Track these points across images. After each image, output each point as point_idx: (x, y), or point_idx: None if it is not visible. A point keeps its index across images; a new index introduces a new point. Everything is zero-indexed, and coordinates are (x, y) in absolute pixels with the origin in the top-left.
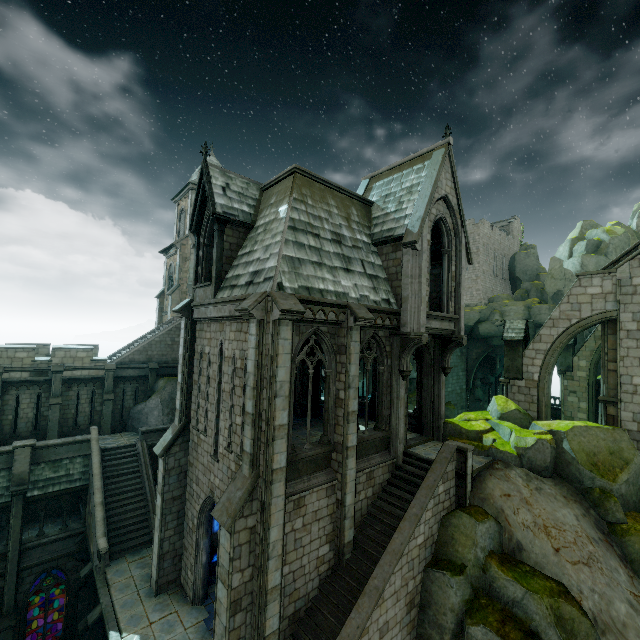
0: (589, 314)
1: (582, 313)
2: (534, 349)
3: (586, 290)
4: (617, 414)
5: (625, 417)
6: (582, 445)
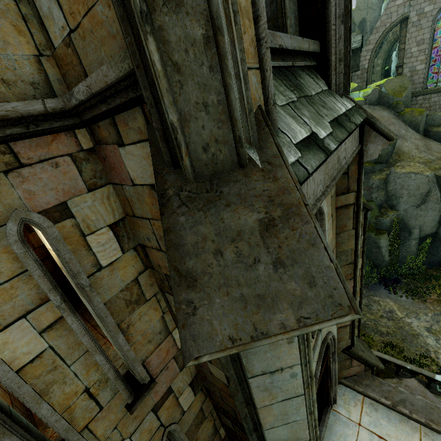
0: (395, 18)
1: (392, 19)
2: (366, 50)
3: (395, 3)
4: (402, 72)
5: (405, 71)
6: (389, 87)
